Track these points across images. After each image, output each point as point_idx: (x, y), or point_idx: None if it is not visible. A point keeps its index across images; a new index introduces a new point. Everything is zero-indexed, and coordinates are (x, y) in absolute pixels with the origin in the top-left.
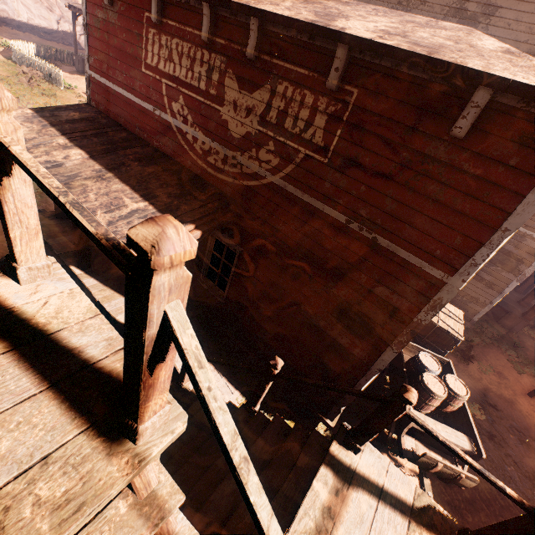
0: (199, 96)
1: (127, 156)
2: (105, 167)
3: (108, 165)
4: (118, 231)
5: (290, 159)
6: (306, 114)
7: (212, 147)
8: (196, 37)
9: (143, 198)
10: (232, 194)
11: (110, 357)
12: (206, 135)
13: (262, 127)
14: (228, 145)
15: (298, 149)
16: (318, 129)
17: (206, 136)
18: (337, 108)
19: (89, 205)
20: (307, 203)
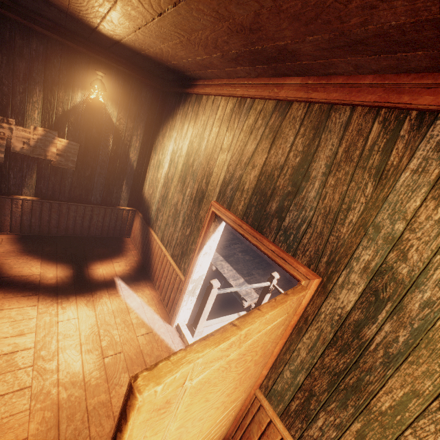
0: None
1: (235, 249)
2: (228, 255)
3: (228, 253)
4: (240, 291)
5: None
6: None
7: None
8: None
9: (247, 274)
10: (290, 278)
11: None
12: None
13: None
14: None
15: None
16: None
17: None
18: None
19: (225, 275)
20: None
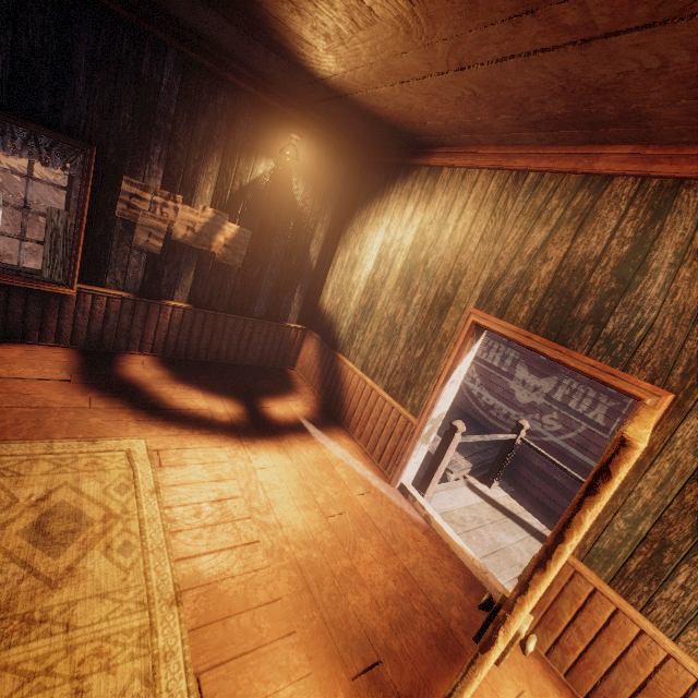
0: (490, 369)
1: None
2: None
3: None
4: None
5: (572, 428)
6: (588, 401)
7: (496, 404)
8: (495, 336)
9: None
10: None
11: (544, 530)
12: (492, 395)
13: (547, 401)
14: (512, 405)
15: (581, 423)
16: (599, 413)
17: (491, 395)
18: (616, 404)
19: None
20: (587, 464)
